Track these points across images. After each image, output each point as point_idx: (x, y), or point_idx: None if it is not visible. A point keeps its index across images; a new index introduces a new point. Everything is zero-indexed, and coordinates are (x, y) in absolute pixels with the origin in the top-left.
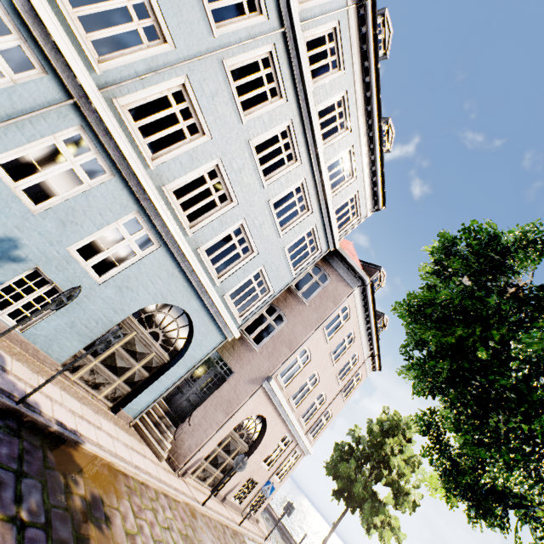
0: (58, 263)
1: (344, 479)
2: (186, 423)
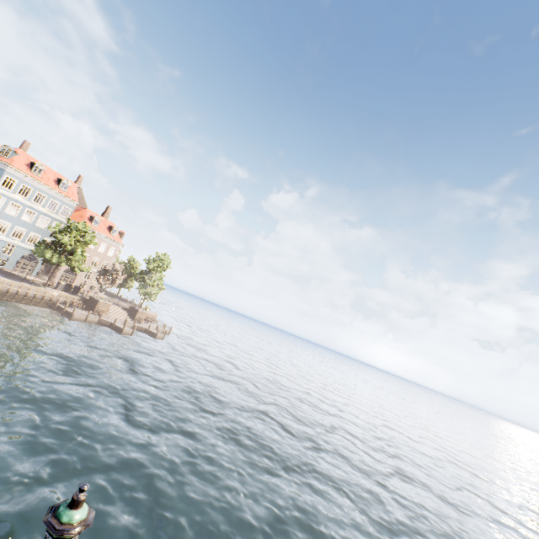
0: (2, 256)
1: (139, 280)
2: (50, 274)
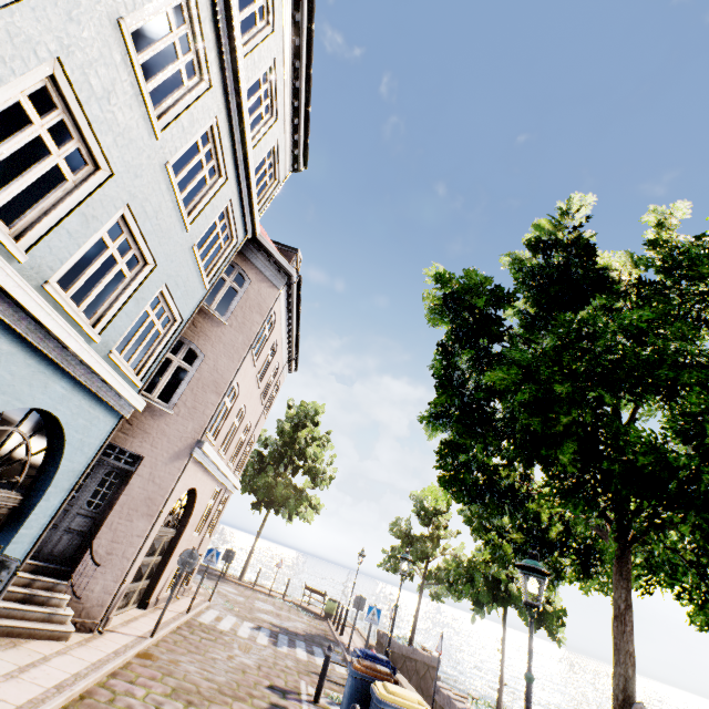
0: None
1: (264, 489)
2: (85, 565)
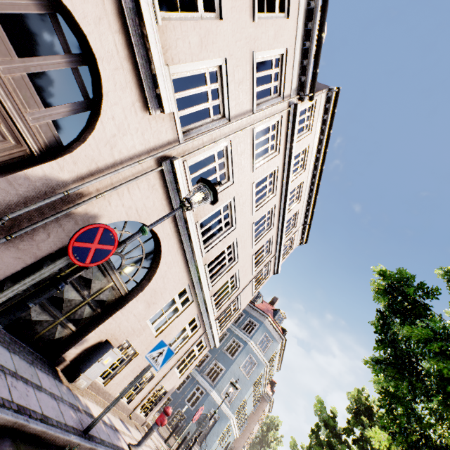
0: None
1: None
2: None
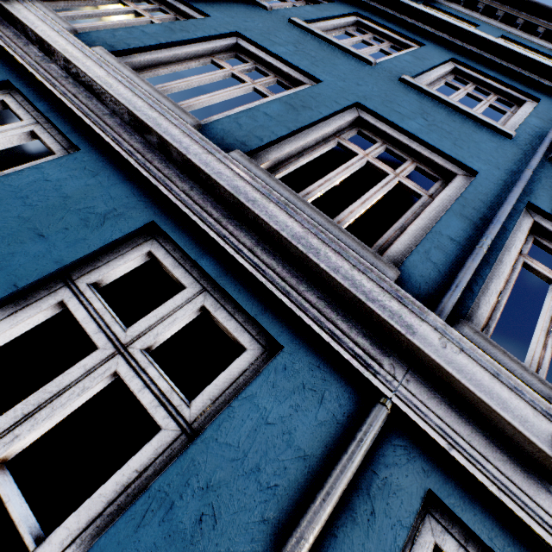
0: None
1: None
2: None
